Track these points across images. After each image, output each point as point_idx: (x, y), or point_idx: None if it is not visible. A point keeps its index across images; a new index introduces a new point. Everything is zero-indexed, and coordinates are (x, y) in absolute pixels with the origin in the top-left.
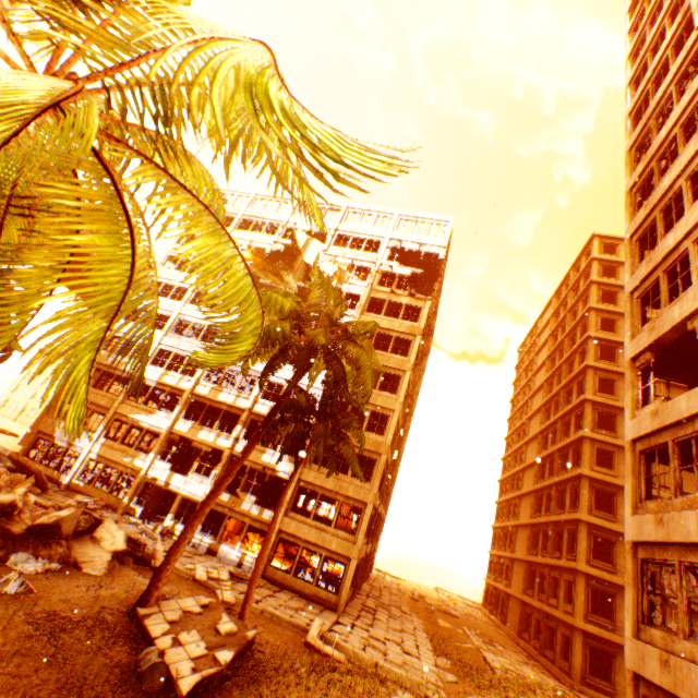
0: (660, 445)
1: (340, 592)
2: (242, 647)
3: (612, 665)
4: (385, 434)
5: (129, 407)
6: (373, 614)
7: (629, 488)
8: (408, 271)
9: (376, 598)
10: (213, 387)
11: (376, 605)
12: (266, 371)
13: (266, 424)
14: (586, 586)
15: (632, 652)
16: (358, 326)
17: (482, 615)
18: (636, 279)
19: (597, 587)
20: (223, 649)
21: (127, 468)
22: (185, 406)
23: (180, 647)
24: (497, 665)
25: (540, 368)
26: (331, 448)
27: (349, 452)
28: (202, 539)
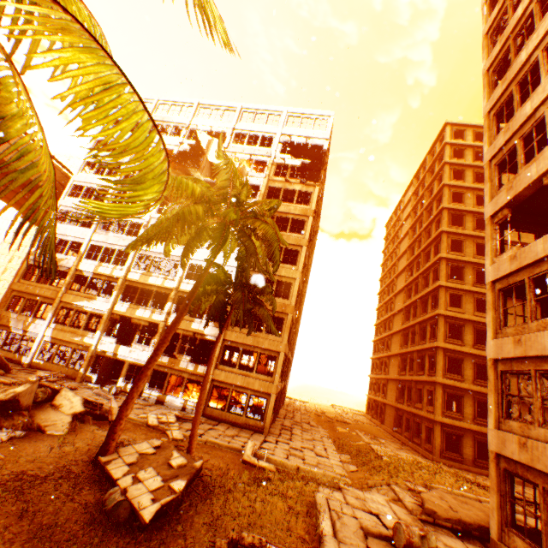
0: (517, 283)
1: (265, 419)
2: (192, 475)
3: (461, 443)
4: (290, 298)
5: (72, 296)
6: (290, 431)
7: (490, 319)
8: (298, 162)
9: (291, 418)
10: (142, 273)
11: (292, 424)
12: (186, 251)
13: (191, 297)
14: (442, 392)
15: (494, 439)
16: (263, 206)
17: (366, 420)
18: (494, 148)
19: (450, 392)
20: (176, 480)
21: (78, 346)
22: (121, 291)
23: (140, 483)
24: (383, 454)
25: (404, 237)
26: (248, 312)
27: (264, 313)
28: (150, 393)
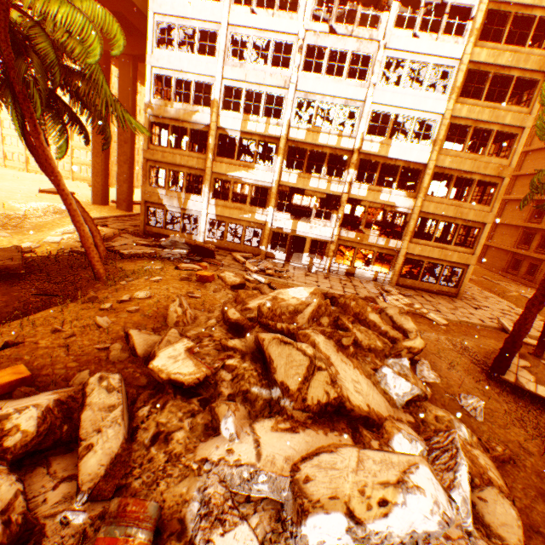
0: None
1: (458, 287)
2: None
3: None
4: (509, 157)
5: (223, 165)
6: None
7: None
8: None
9: None
10: (307, 129)
11: None
12: None
13: None
14: None
15: None
16: None
17: None
18: None
19: None
20: None
21: (249, 223)
22: (283, 156)
23: None
24: None
25: None
26: None
27: None
28: (338, 267)
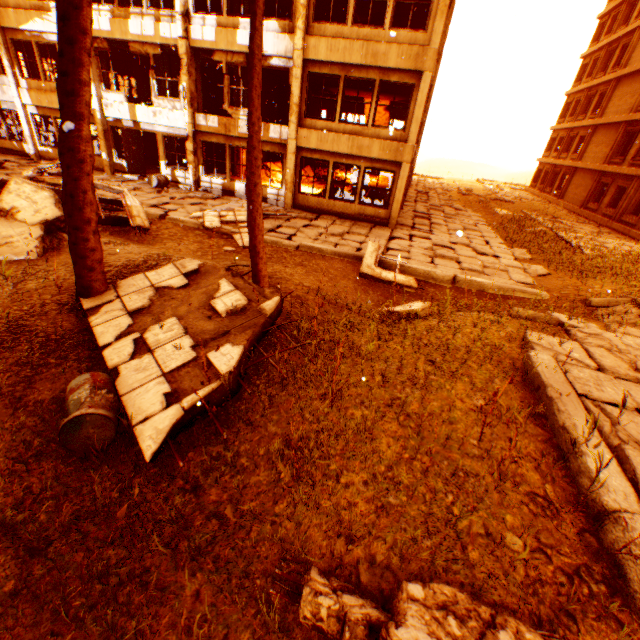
0: None
1: (390, 207)
2: (259, 329)
3: None
4: None
5: (10, 13)
6: (428, 220)
7: None
8: None
9: (425, 203)
10: None
11: (428, 210)
12: None
13: None
14: None
15: None
16: None
17: (531, 196)
18: None
19: None
20: (222, 346)
21: None
22: None
23: (146, 357)
24: (580, 245)
25: None
26: None
27: None
28: (211, 182)
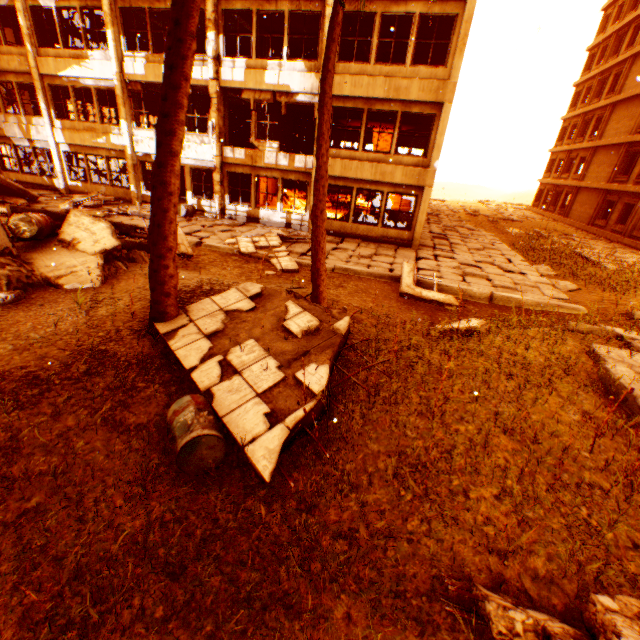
0: None
1: (413, 229)
2: (336, 349)
3: None
4: None
5: (49, 61)
6: (446, 241)
7: None
8: None
9: (438, 224)
10: None
11: (442, 231)
12: None
13: None
14: None
15: None
16: None
17: (535, 215)
18: None
19: None
20: (307, 365)
21: (109, 152)
22: (118, 28)
23: (235, 379)
24: (600, 260)
25: None
26: None
27: None
28: (236, 210)
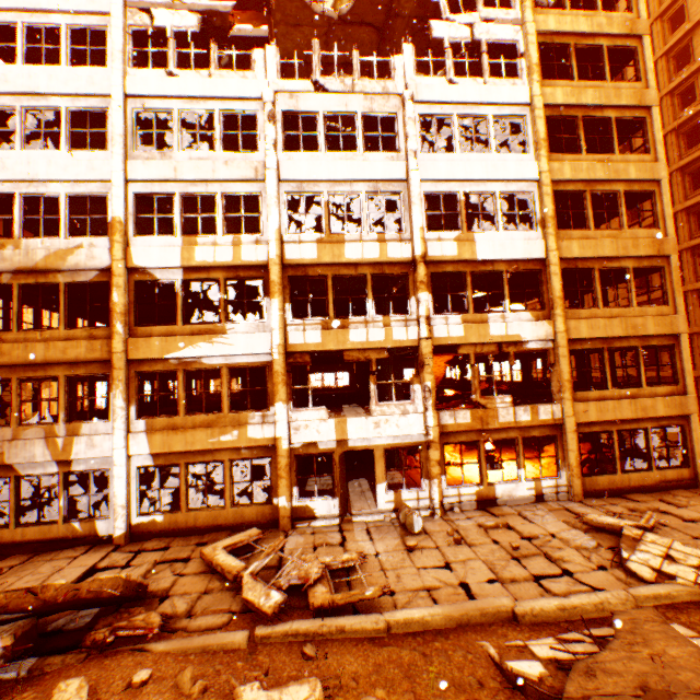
0: None
1: (690, 462)
2: None
3: None
4: (659, 224)
5: (153, 341)
6: None
7: None
8: None
9: None
10: (318, 241)
11: None
12: None
13: None
14: None
15: None
16: None
17: None
18: None
19: None
20: None
21: (237, 452)
22: (283, 295)
23: None
24: None
25: None
26: None
27: None
28: (459, 494)
